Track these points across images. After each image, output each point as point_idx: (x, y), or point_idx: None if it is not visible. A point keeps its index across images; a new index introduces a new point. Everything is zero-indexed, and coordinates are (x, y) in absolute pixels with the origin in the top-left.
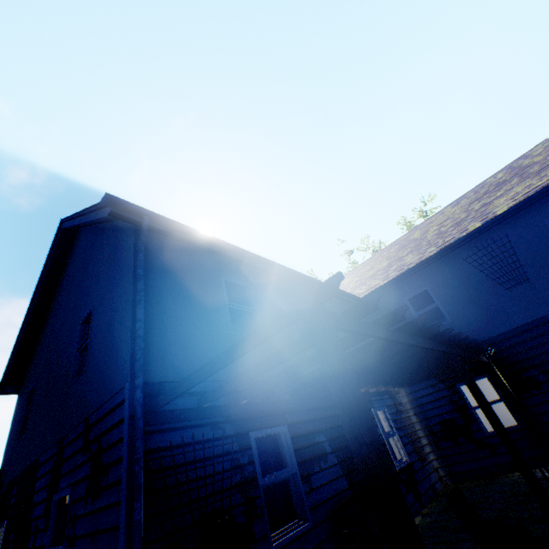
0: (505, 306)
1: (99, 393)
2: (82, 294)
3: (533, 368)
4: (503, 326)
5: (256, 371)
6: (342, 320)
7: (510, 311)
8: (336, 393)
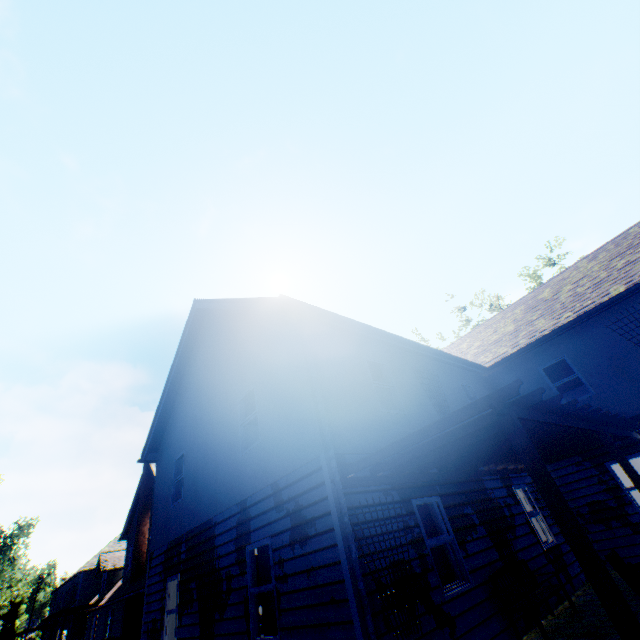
0: None
1: (286, 461)
2: (234, 373)
3: None
4: None
5: (429, 446)
6: (516, 410)
7: None
8: (527, 463)
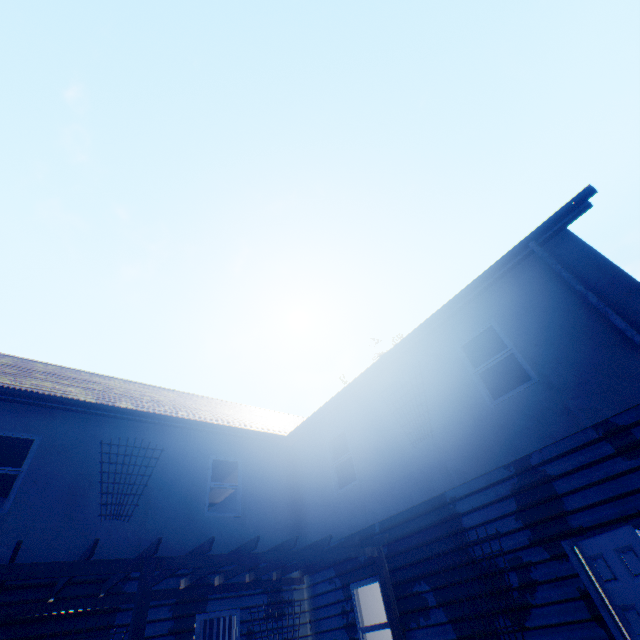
0: (408, 469)
1: None
2: None
3: (425, 579)
4: (403, 500)
5: None
6: None
7: (412, 478)
8: None
